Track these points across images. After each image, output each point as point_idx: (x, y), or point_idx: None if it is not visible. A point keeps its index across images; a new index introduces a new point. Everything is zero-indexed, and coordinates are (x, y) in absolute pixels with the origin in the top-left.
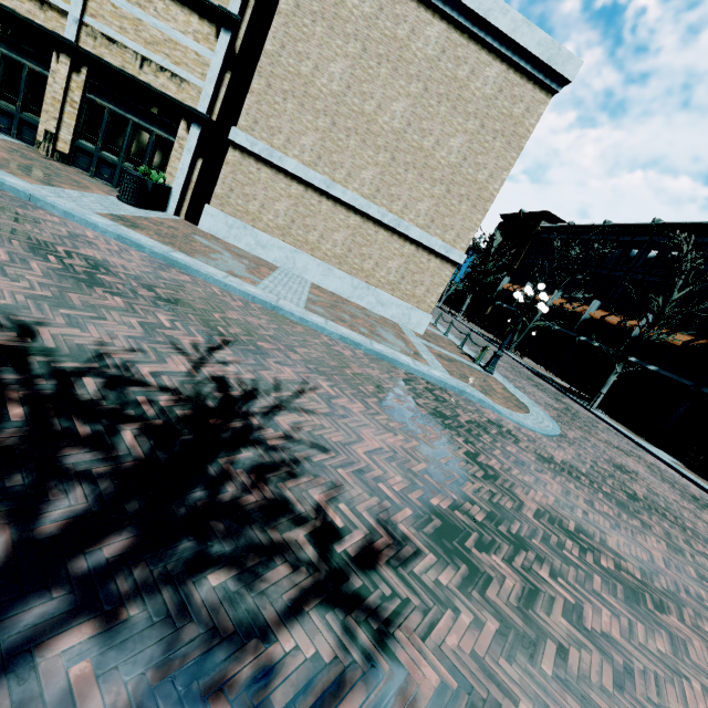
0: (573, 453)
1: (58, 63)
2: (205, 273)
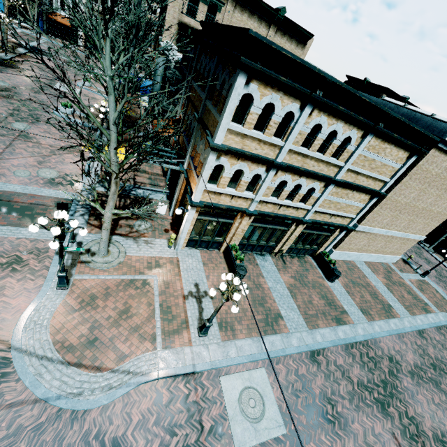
0: None
1: (294, 226)
2: (404, 331)
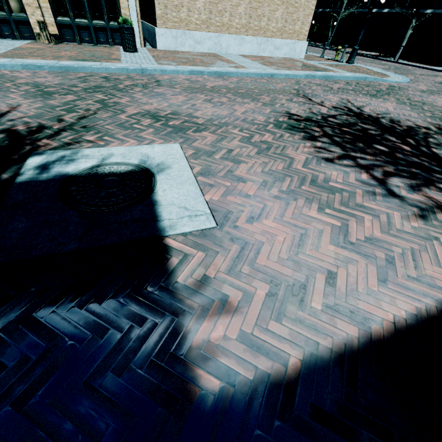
0: (423, 85)
1: None
2: (235, 72)
